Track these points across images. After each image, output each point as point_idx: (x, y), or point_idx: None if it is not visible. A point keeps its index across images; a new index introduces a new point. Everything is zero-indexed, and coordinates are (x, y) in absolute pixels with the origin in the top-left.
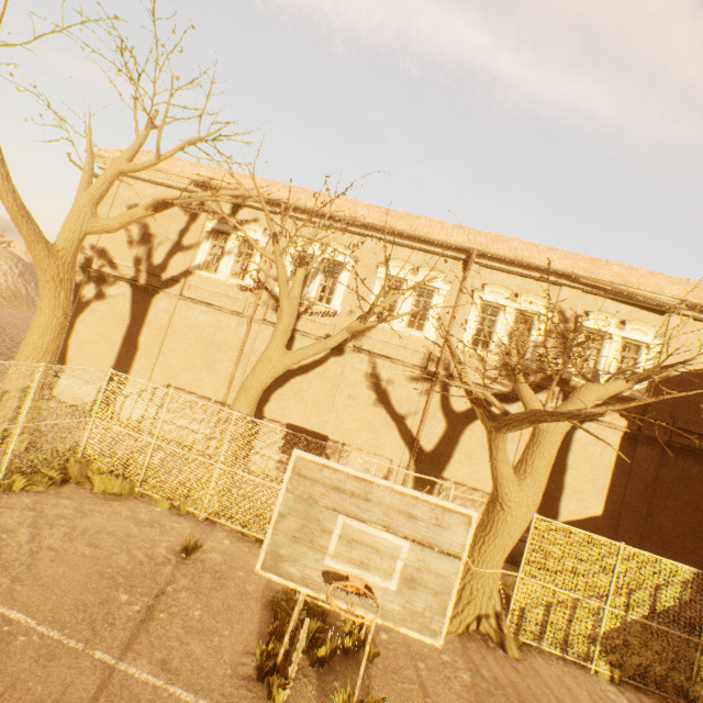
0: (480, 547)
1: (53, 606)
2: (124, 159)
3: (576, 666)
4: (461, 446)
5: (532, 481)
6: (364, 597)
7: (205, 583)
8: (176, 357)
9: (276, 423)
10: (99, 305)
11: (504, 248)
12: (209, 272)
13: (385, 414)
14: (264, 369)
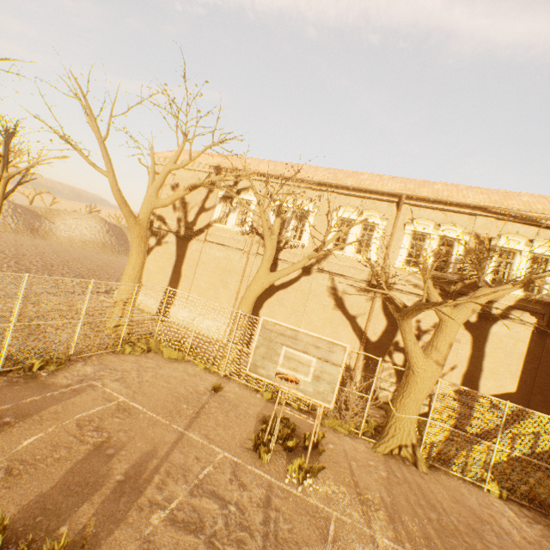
0: (400, 400)
1: (153, 405)
2: (172, 163)
3: (472, 485)
4: (399, 338)
5: (435, 356)
6: (295, 384)
7: (226, 406)
8: (203, 280)
9: None
10: (158, 249)
11: (428, 191)
12: (221, 224)
13: (341, 315)
14: (256, 285)
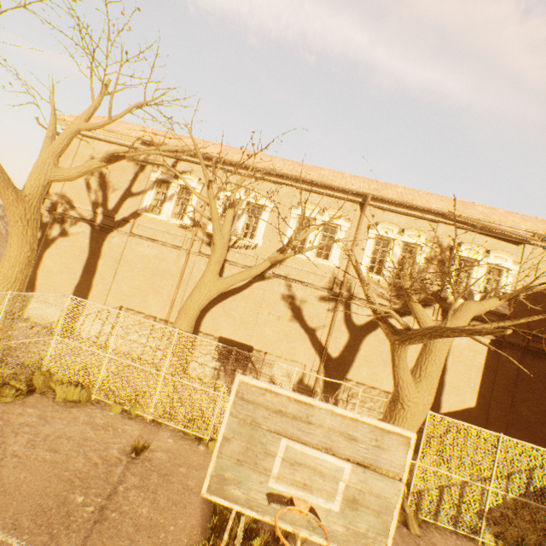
0: None
1: (13, 513)
2: (82, 120)
3: (466, 538)
4: (361, 353)
5: (426, 384)
6: (307, 518)
7: (153, 481)
8: (127, 283)
9: (210, 336)
10: (63, 242)
11: (393, 193)
12: (154, 214)
13: (299, 328)
14: (200, 293)
